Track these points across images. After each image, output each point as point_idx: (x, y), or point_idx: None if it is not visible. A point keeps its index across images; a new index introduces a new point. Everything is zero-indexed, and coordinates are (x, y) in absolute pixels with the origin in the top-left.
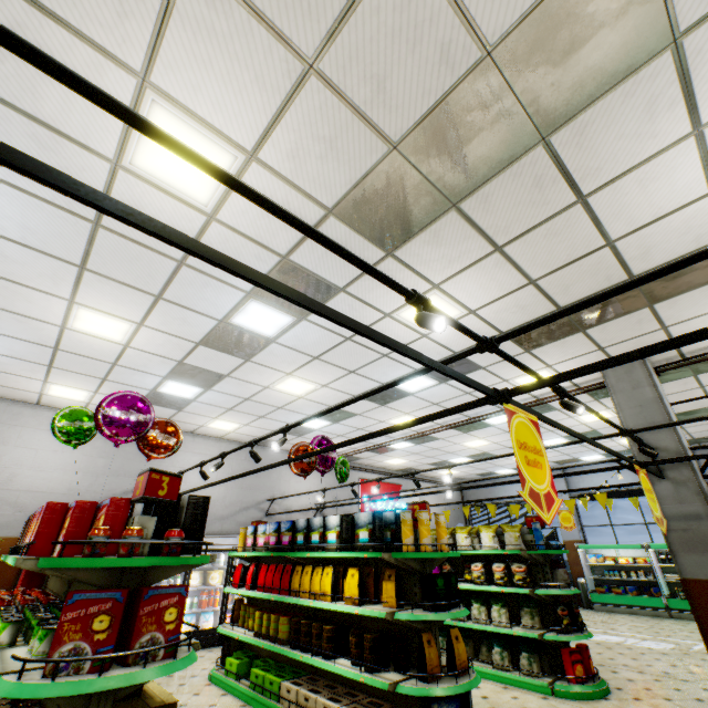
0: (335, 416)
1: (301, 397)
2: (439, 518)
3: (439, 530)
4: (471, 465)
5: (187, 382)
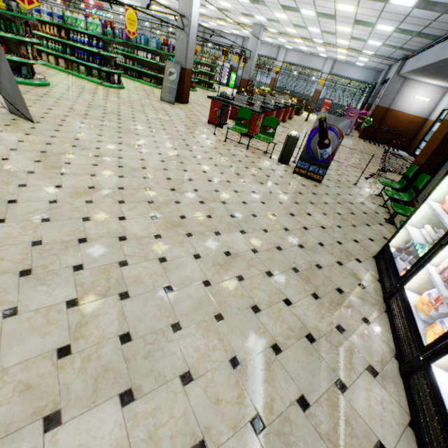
0: None
1: None
2: None
3: None
4: None
5: None
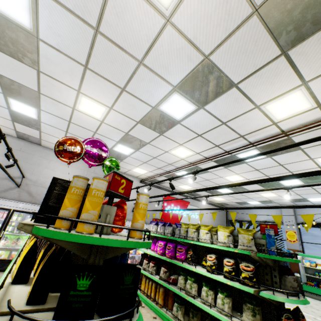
0: (134, 144)
1: (102, 122)
2: (139, 198)
3: (135, 212)
4: (232, 195)
5: (21, 100)
